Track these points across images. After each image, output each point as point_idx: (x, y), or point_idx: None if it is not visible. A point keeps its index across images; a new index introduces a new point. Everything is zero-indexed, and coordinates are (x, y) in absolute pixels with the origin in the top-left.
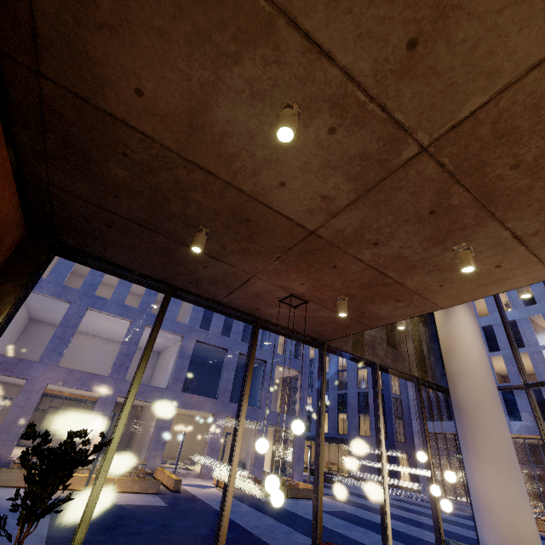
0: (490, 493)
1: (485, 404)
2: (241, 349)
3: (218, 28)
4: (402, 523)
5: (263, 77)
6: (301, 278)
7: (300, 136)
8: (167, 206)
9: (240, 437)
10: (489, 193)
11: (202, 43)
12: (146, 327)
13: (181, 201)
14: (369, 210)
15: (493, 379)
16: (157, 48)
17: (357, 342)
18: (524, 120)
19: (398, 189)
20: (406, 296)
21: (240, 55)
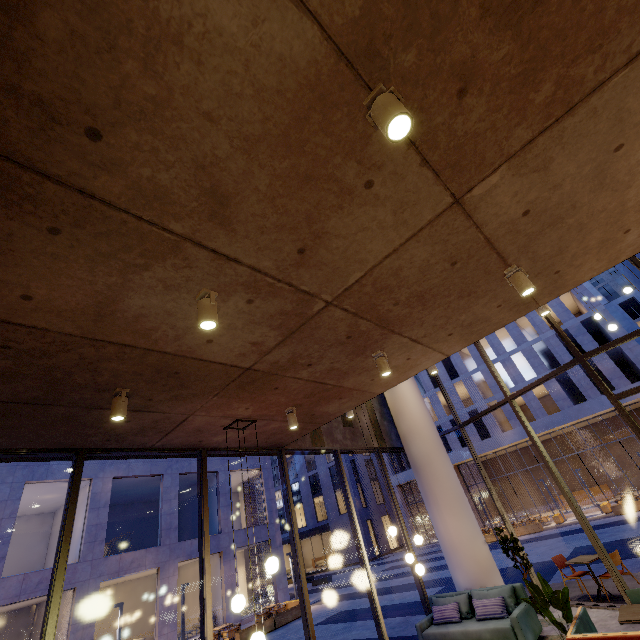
0: (452, 536)
1: (434, 455)
2: (181, 468)
3: (123, 250)
4: (396, 594)
5: (176, 276)
6: (245, 404)
7: (220, 308)
8: (70, 380)
9: (209, 601)
10: (385, 320)
11: (106, 260)
12: (25, 485)
13: (90, 372)
14: (297, 345)
15: (435, 429)
16: (50, 266)
17: (314, 435)
18: (392, 281)
19: (318, 328)
20: (347, 393)
21: (150, 265)
